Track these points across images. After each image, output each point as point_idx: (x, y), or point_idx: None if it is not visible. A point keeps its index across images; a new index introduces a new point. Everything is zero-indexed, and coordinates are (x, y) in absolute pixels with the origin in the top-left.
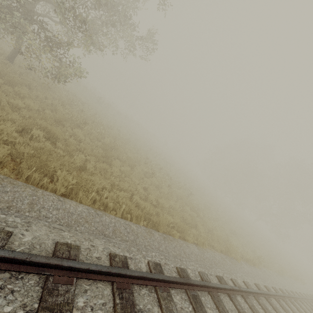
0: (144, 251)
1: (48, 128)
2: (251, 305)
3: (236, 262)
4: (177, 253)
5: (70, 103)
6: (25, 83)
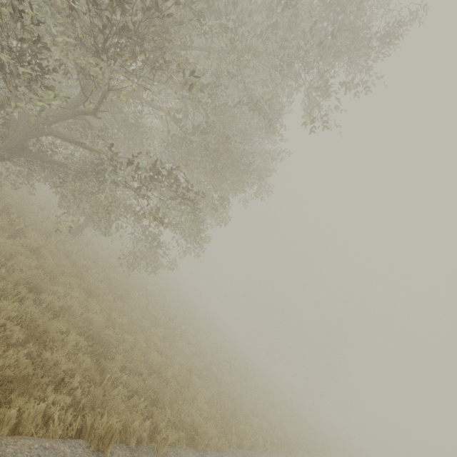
0: None
1: (189, 365)
2: None
3: None
4: None
5: (141, 286)
6: (117, 284)
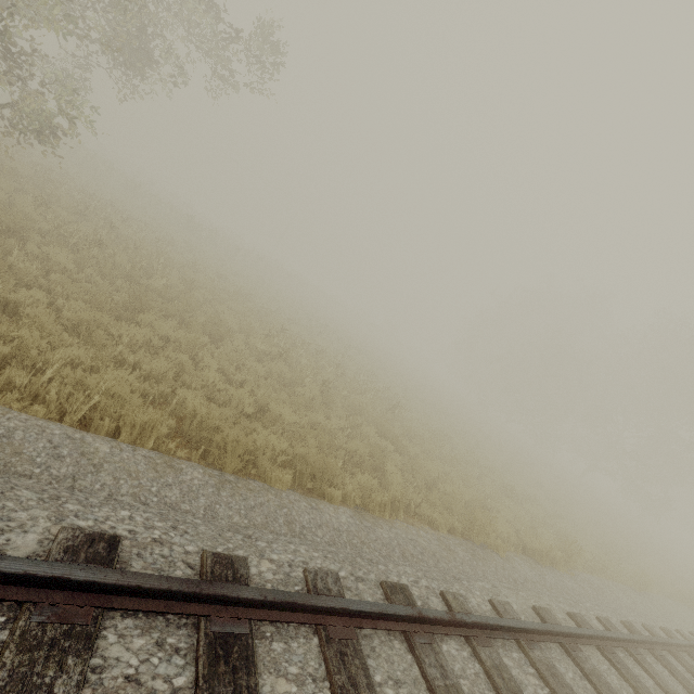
0: (81, 503)
1: None
2: (490, 667)
3: (491, 557)
4: (254, 521)
5: (75, 207)
6: None
